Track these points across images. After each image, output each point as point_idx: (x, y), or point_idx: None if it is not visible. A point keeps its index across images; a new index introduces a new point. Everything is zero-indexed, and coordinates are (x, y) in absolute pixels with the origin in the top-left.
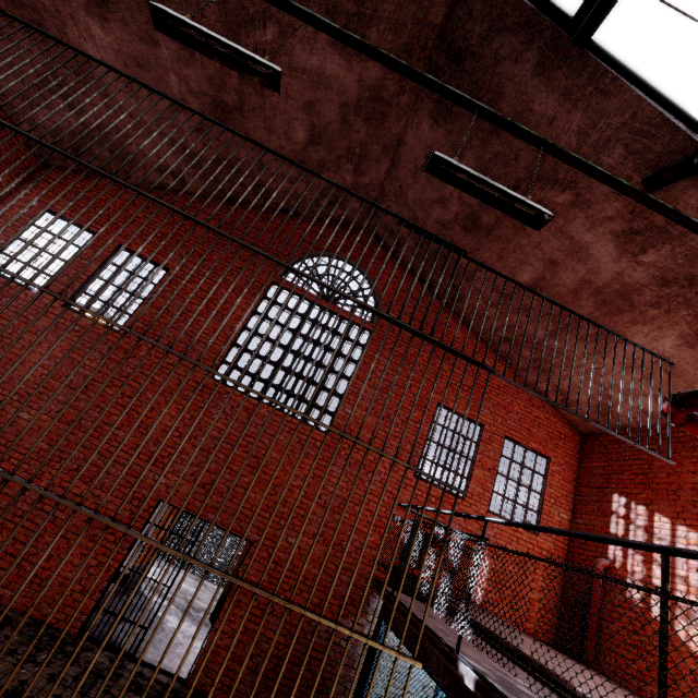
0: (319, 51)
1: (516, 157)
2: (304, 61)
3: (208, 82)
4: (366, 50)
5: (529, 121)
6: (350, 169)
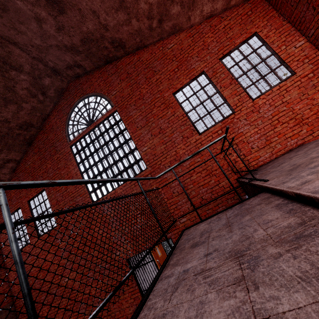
0: None
1: None
2: None
3: None
4: None
5: None
6: (15, 73)
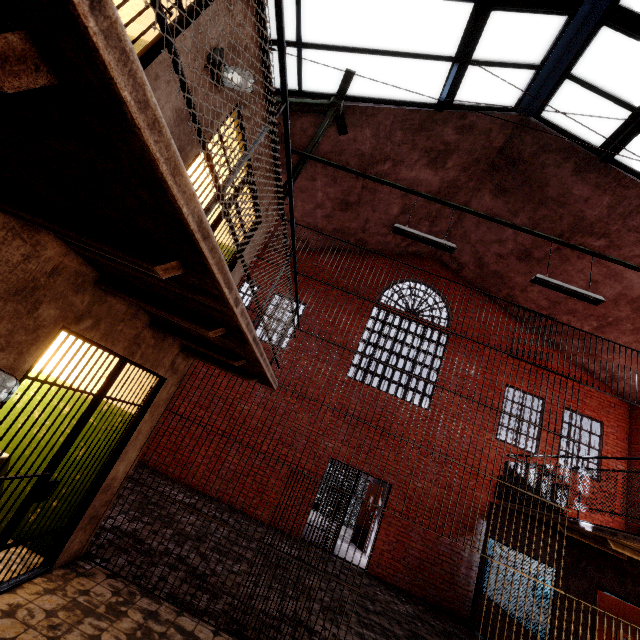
0: (416, 169)
1: (560, 218)
2: (406, 175)
3: (341, 193)
4: (488, 218)
5: (569, 199)
6: (426, 224)
